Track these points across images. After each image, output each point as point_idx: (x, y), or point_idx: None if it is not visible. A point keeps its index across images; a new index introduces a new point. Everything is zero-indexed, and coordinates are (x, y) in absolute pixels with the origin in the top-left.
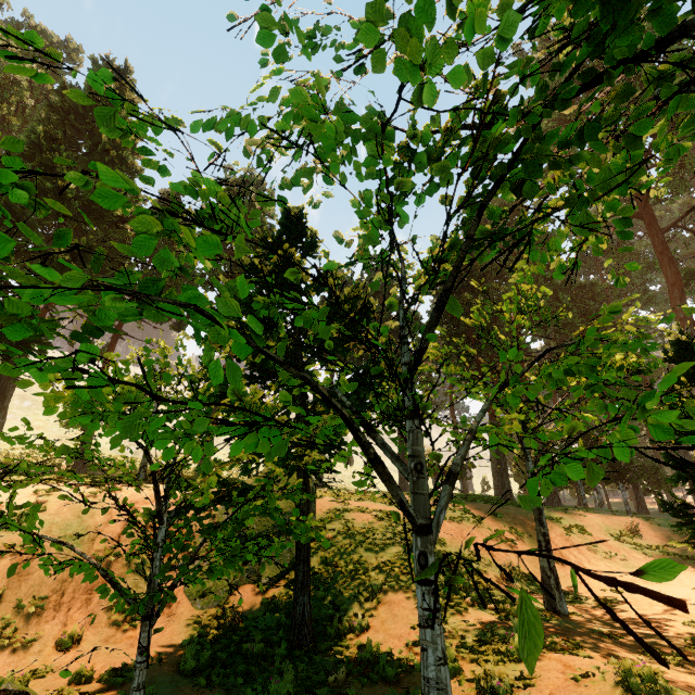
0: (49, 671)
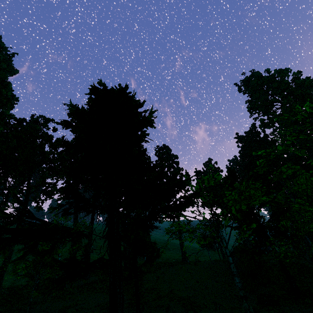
0: None
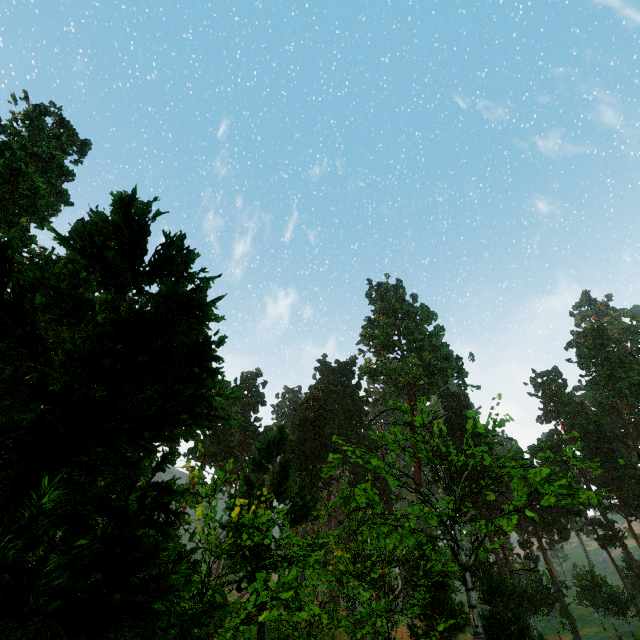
0: None
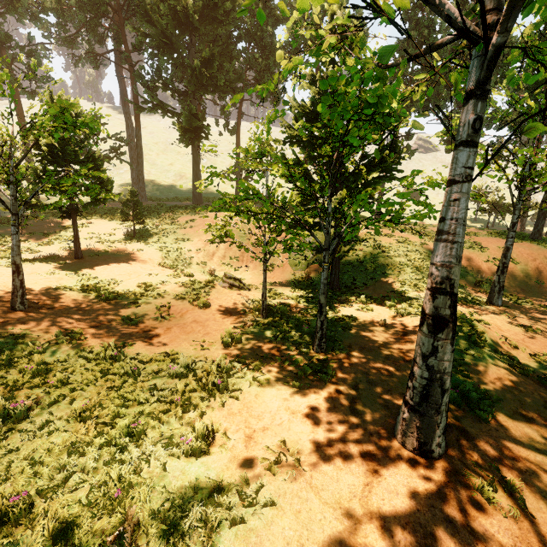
0: (245, 279)
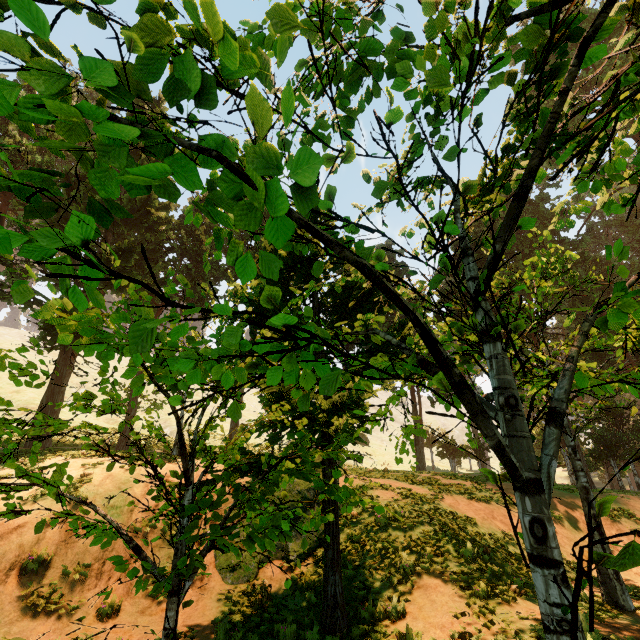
0: None
